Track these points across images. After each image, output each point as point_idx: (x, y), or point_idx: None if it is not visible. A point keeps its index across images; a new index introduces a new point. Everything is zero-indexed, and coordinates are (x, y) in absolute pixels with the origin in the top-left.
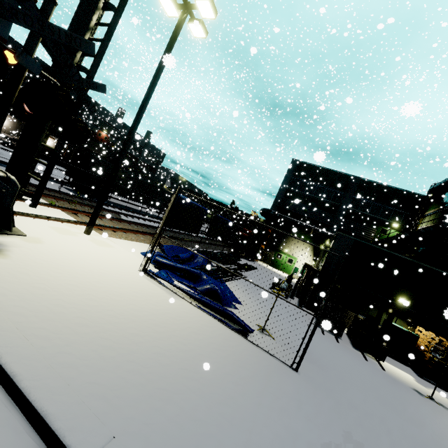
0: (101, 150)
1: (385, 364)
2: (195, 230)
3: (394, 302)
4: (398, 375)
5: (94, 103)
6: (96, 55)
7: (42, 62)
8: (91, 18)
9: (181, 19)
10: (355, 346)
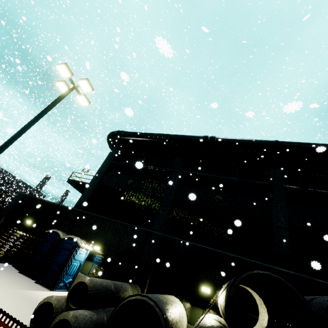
0: None
1: None
2: None
3: (27, 224)
4: None
5: None
6: None
7: None
8: None
9: None
10: None
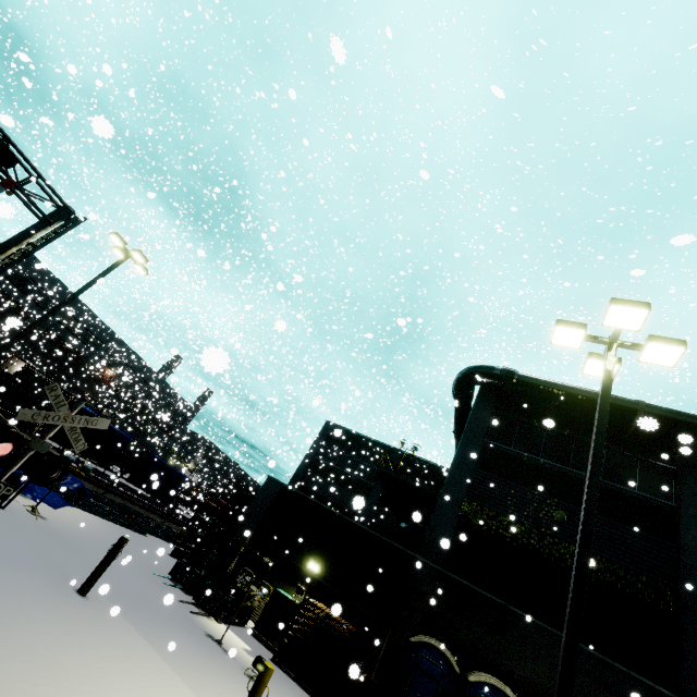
0: (97, 392)
1: (220, 626)
2: (101, 460)
3: (306, 569)
4: (217, 630)
5: (113, 336)
6: (4, 267)
7: (64, 287)
8: (11, 248)
9: (119, 261)
10: (192, 598)
